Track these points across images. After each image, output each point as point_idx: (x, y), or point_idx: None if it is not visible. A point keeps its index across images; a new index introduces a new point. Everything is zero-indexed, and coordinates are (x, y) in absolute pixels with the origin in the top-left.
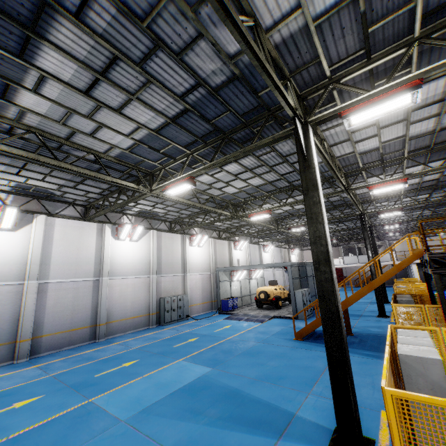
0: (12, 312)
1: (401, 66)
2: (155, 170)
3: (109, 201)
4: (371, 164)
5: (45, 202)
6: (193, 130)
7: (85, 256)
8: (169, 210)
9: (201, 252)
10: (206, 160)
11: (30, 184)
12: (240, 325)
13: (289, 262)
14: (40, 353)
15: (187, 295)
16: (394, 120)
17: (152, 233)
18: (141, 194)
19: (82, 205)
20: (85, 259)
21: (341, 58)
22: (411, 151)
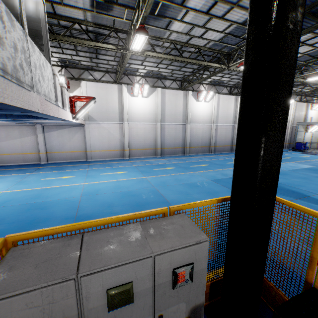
0: (208, 135)
1: None
2: (298, 65)
3: None
4: None
5: (216, 87)
6: None
7: (229, 113)
8: None
9: None
10: None
11: (219, 79)
12: (315, 156)
13: None
14: (215, 152)
15: None
16: None
17: None
18: None
19: (229, 86)
20: (229, 115)
21: None
22: None
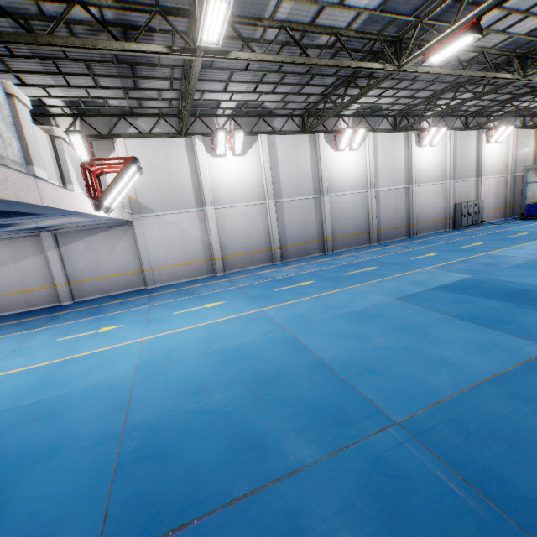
0: (364, 212)
1: None
2: (532, 49)
3: (435, 103)
4: None
5: (368, 119)
6: None
7: (398, 166)
8: (483, 100)
9: (497, 150)
10: None
11: (374, 103)
12: None
13: None
14: (380, 241)
15: (483, 200)
16: None
17: (448, 134)
18: (501, 84)
19: (392, 115)
20: (398, 169)
21: None
22: None
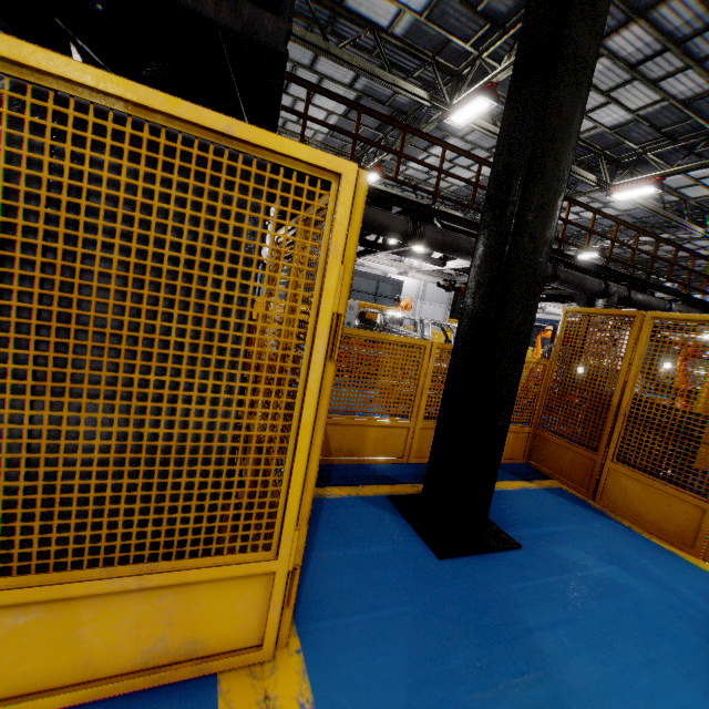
0: None
1: None
2: None
3: None
4: None
5: None
6: None
7: None
8: None
9: None
10: None
11: None
12: None
13: None
14: None
15: None
16: None
17: None
18: None
19: None
20: None
21: None
22: None
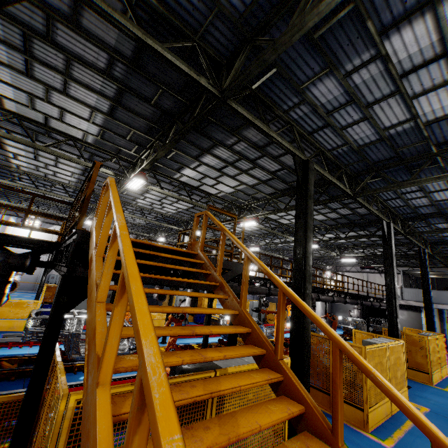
0: None
1: None
2: None
3: None
4: None
5: None
6: None
7: None
8: (57, 212)
9: None
10: None
11: None
12: None
13: None
14: None
15: None
16: (42, 164)
17: (55, 227)
18: None
19: None
20: None
21: None
22: None
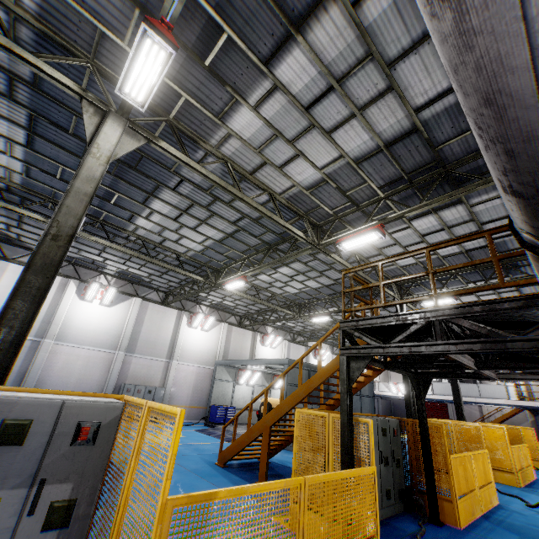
0: None
1: (216, 33)
2: None
3: None
4: (346, 210)
5: (6, 245)
6: (66, 146)
7: None
8: (149, 273)
9: (205, 338)
10: (119, 193)
11: None
12: (196, 438)
13: (287, 358)
14: None
15: (164, 388)
16: (298, 127)
17: (134, 300)
18: None
19: None
20: None
21: (127, 27)
22: (383, 186)
